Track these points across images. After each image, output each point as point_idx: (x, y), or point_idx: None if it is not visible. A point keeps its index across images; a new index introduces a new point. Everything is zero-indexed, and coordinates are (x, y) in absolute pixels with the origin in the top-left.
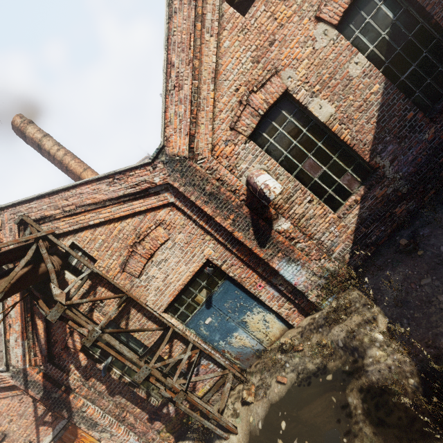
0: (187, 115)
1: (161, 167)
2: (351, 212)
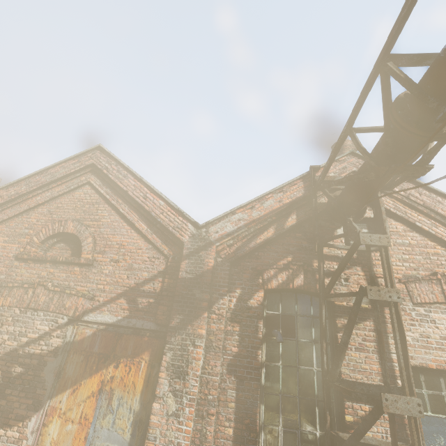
0: None
1: None
2: None
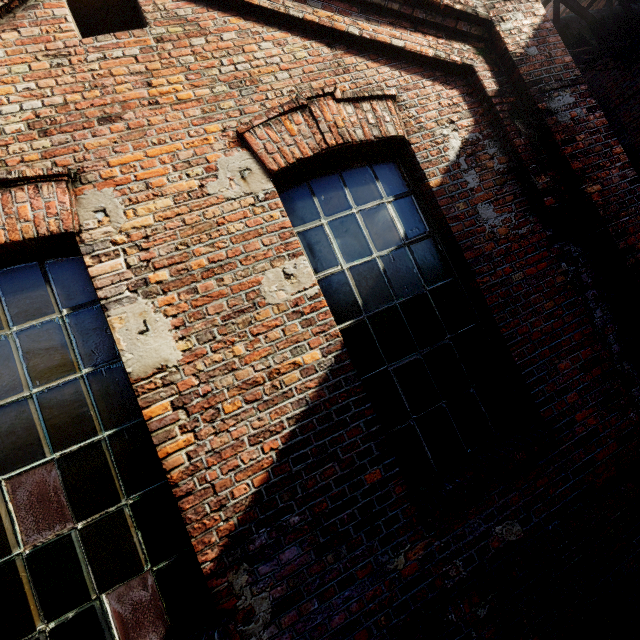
0: None
1: None
2: None
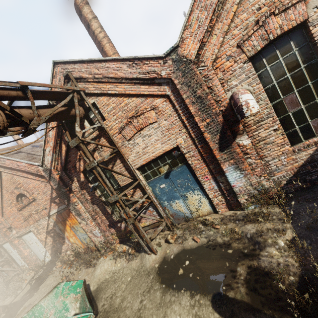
0: (206, 23)
1: (170, 63)
2: (306, 151)
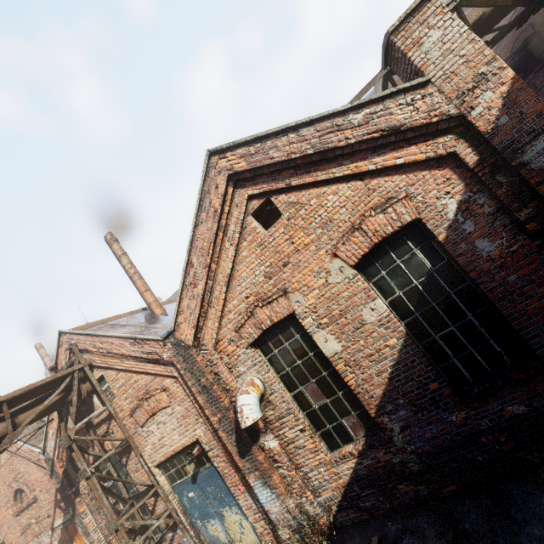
0: (197, 311)
1: (170, 346)
2: (345, 462)
